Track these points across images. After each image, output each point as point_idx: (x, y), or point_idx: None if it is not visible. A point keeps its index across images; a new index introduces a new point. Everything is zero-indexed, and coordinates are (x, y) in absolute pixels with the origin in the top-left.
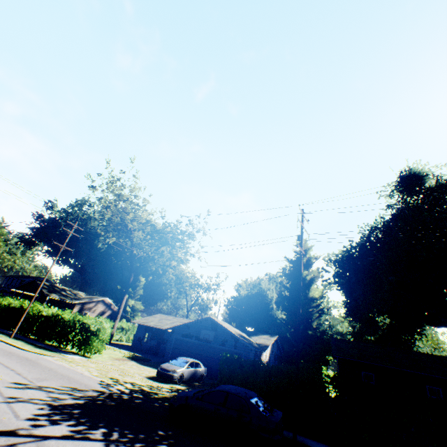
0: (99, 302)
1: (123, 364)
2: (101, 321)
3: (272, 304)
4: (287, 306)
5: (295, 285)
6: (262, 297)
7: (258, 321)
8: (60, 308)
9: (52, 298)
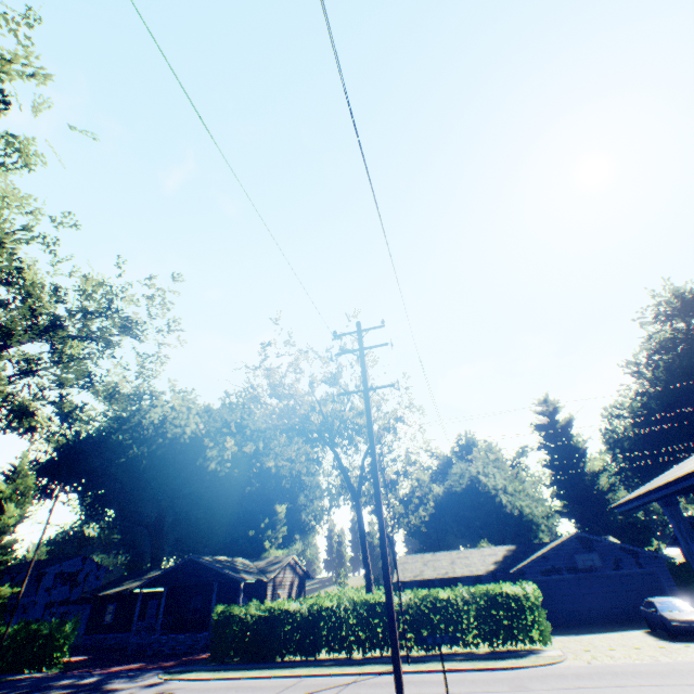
0: (286, 567)
1: (576, 641)
2: (526, 583)
3: (498, 496)
4: (577, 491)
5: (562, 459)
6: (483, 489)
7: (491, 527)
8: (232, 599)
9: (199, 586)
